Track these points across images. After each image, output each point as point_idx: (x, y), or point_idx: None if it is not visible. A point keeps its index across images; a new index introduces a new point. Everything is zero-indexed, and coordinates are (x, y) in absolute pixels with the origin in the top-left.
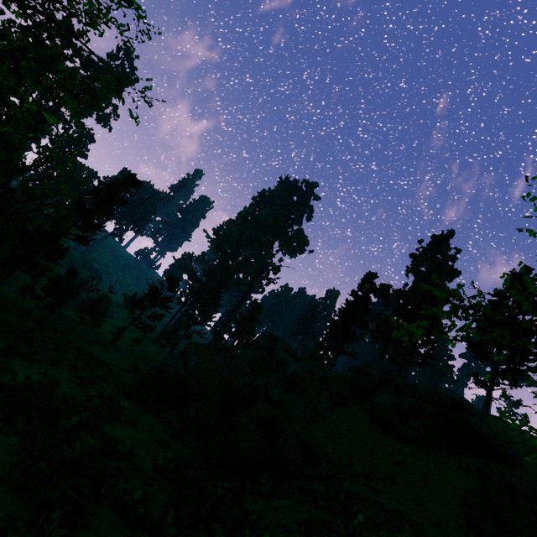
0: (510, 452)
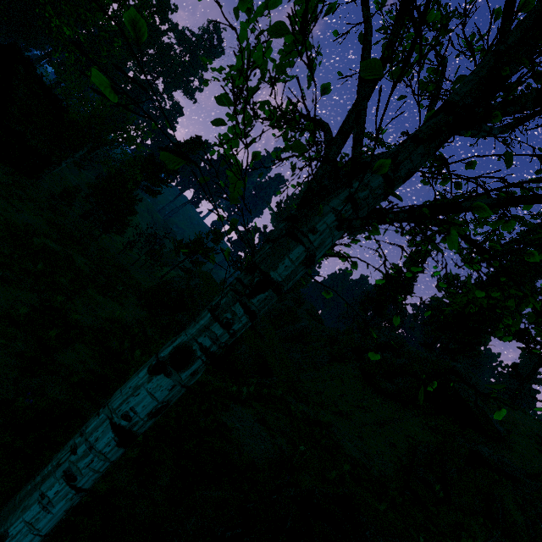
0: (495, 425)
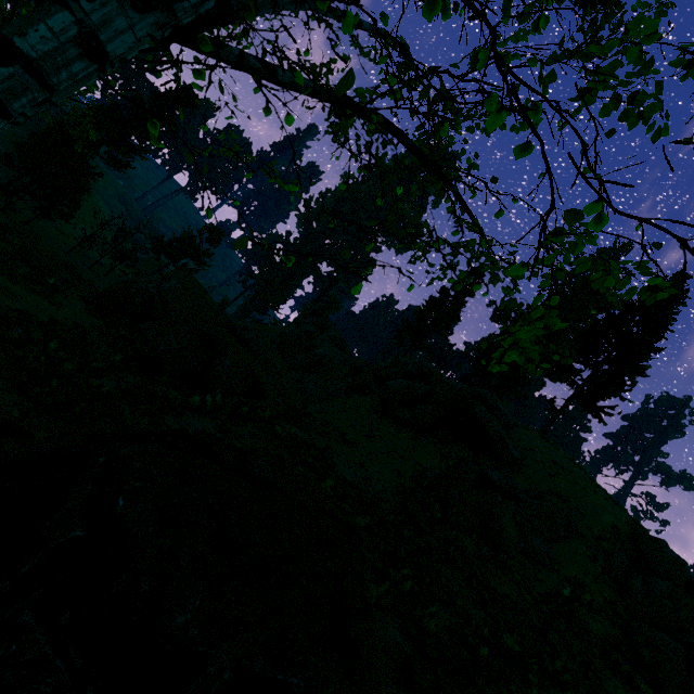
0: (511, 450)
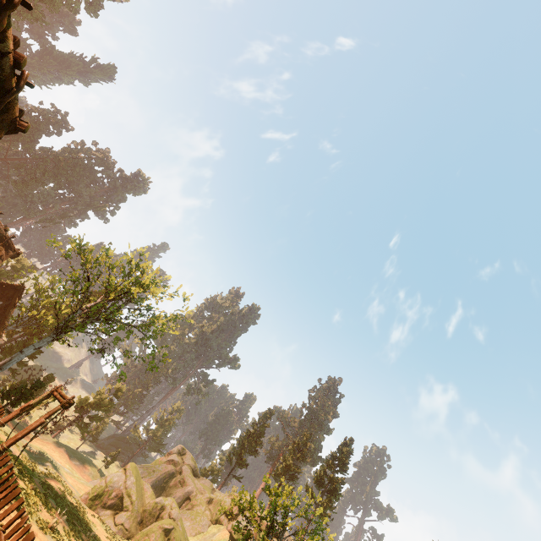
0: None
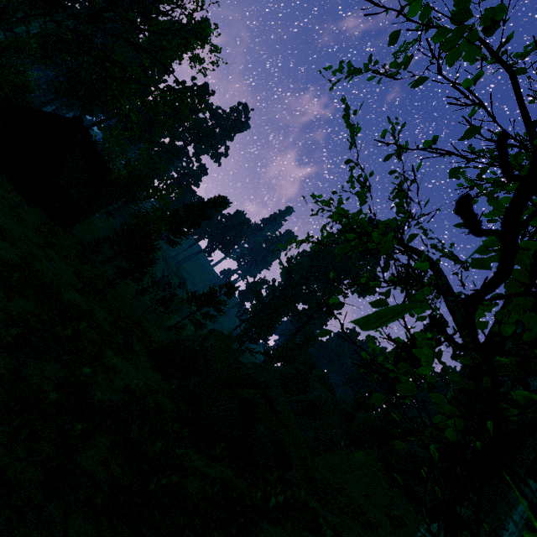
0: None
